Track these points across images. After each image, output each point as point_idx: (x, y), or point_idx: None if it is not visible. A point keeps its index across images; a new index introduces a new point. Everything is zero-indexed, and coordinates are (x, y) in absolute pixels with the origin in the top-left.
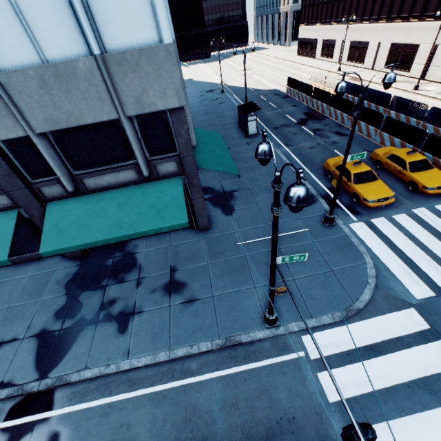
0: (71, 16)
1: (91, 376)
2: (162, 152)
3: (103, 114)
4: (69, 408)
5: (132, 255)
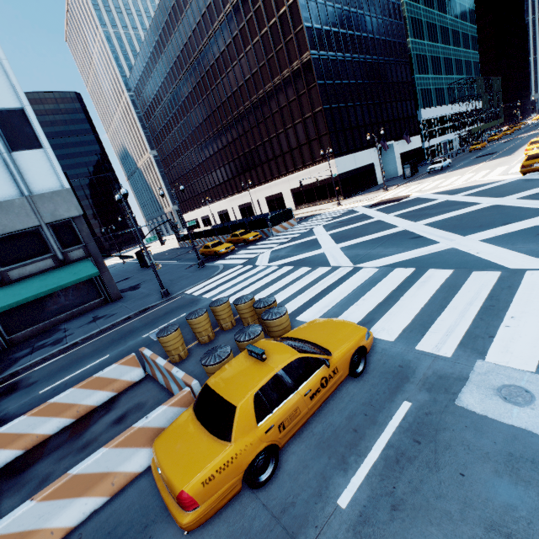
0: (13, 182)
1: (37, 360)
2: (72, 245)
3: (29, 224)
4: (21, 376)
5: (55, 330)
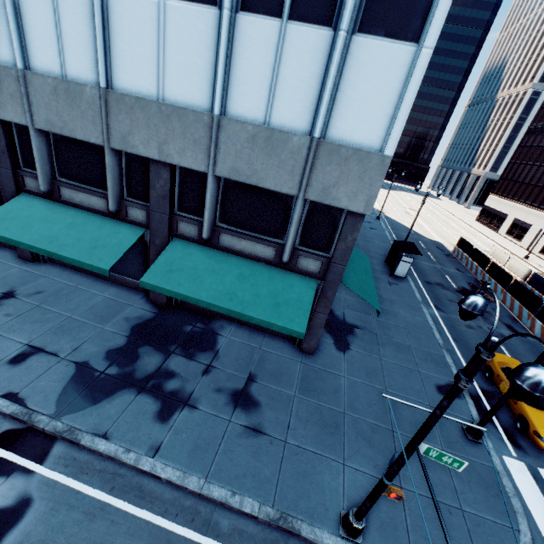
0: (314, 101)
1: (104, 451)
2: (314, 247)
3: (284, 186)
4: (59, 475)
5: (214, 335)
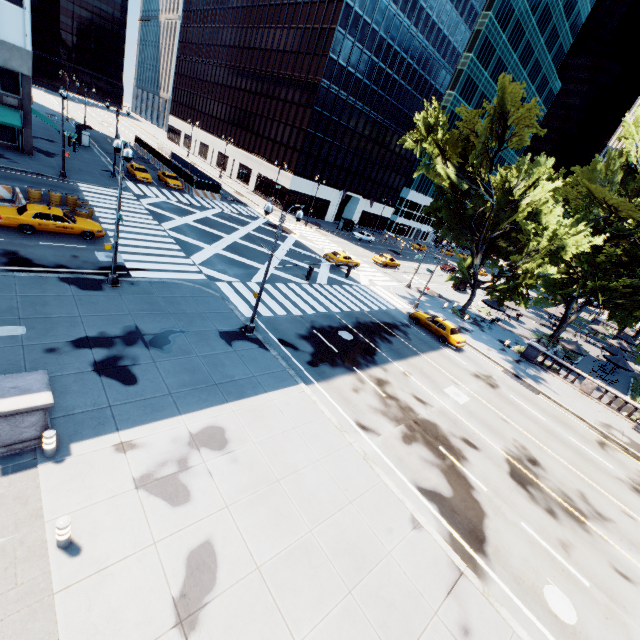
0: None
1: None
2: (11, 92)
3: None
4: None
5: None
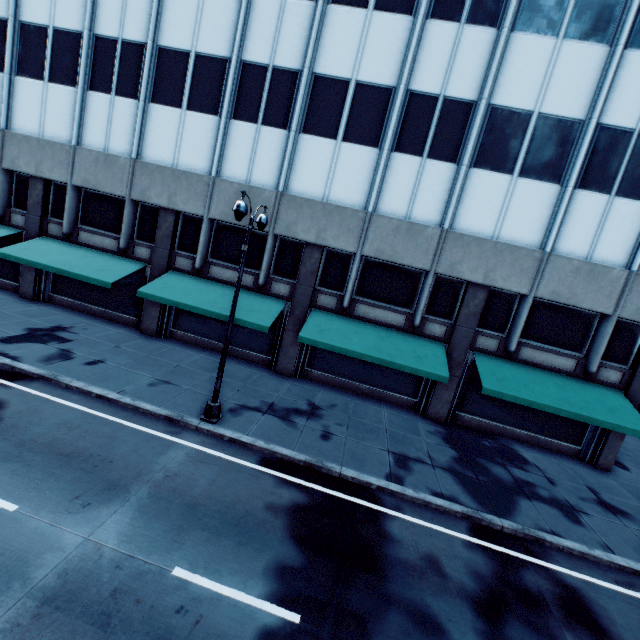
0: (630, 246)
1: (573, 547)
2: (611, 359)
3: (600, 307)
4: (563, 569)
5: (513, 450)
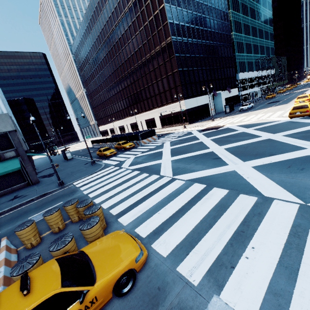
0: None
1: None
2: (7, 149)
3: None
4: None
5: None
